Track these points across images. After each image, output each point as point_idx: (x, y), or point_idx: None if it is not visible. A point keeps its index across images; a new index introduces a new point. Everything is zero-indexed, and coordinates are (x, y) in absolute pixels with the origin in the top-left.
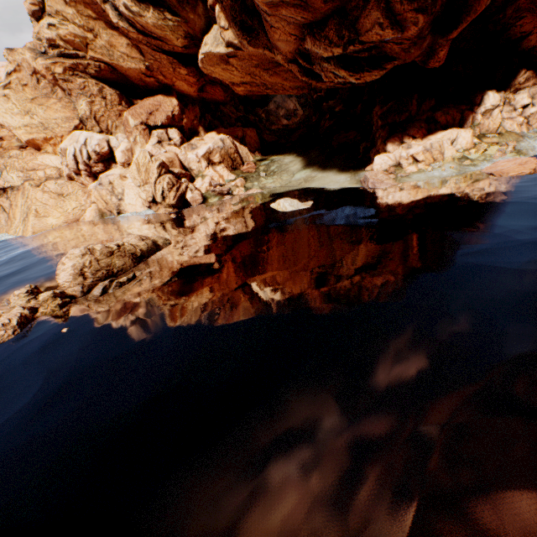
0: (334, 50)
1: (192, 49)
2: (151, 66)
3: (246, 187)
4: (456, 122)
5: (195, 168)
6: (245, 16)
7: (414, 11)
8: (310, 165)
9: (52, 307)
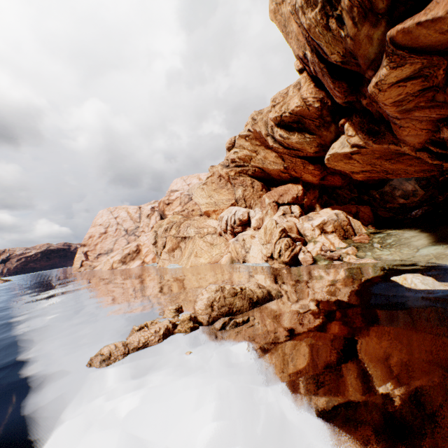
0: None
1: (320, 153)
2: (287, 166)
3: (357, 255)
4: None
5: (309, 234)
6: (371, 125)
7: None
8: (442, 241)
9: (186, 327)
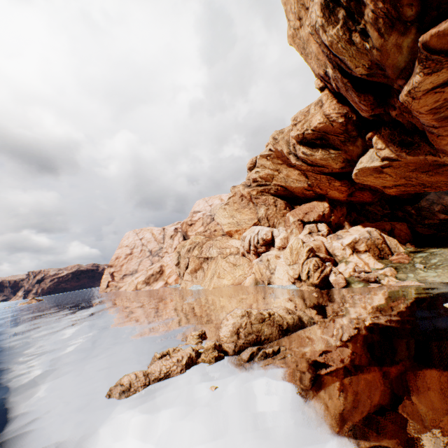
0: None
1: (346, 168)
2: (311, 184)
3: (397, 277)
4: None
5: (339, 254)
6: (403, 136)
7: None
8: None
9: (210, 357)
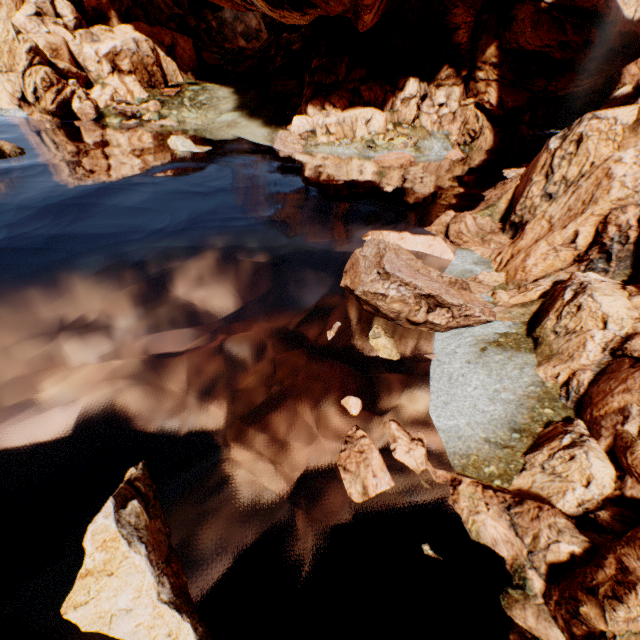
0: None
1: None
2: None
3: (161, 115)
4: (379, 103)
5: (94, 70)
6: None
7: None
8: (241, 109)
9: None
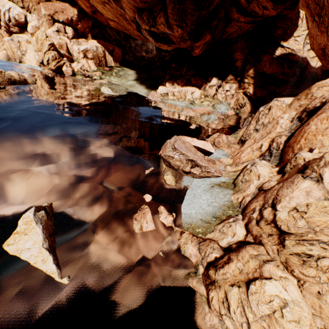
0: (145, 26)
1: None
2: None
3: (101, 78)
4: (199, 86)
5: (76, 55)
6: None
7: (177, 26)
8: (137, 80)
9: None
